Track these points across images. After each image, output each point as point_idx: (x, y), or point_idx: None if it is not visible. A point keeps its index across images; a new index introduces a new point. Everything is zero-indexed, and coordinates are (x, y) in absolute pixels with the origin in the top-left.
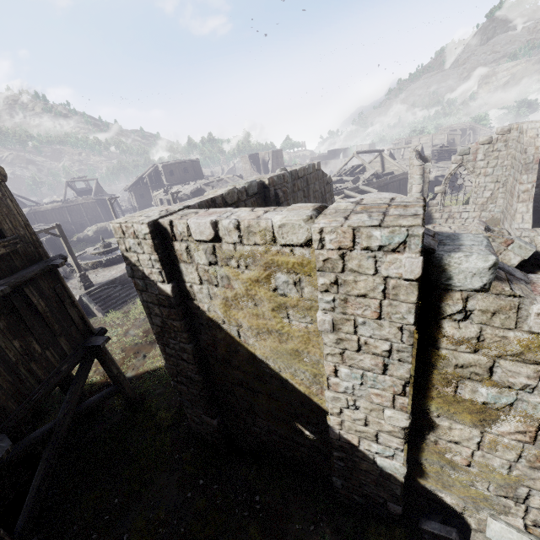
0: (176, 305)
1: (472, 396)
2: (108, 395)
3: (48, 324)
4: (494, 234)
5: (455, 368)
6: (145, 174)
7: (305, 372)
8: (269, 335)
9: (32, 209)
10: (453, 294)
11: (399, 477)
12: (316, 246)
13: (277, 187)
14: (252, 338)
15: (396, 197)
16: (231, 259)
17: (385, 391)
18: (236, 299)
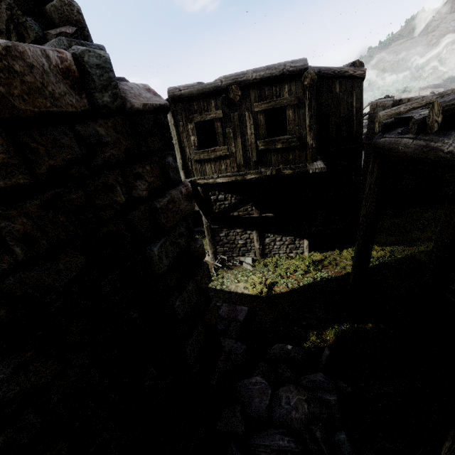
0: None
1: None
2: None
3: None
4: None
5: None
6: None
7: None
8: None
9: None
10: None
11: None
12: None
13: None
14: None
15: None
16: None
17: None
18: None
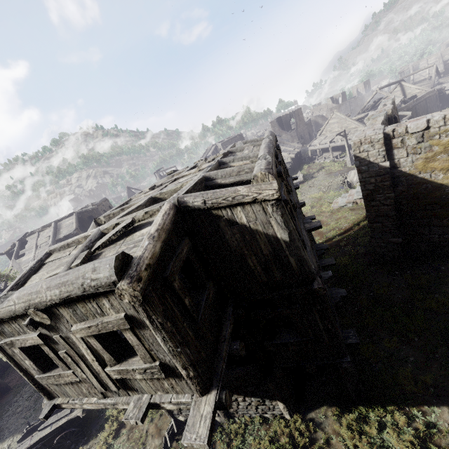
0: (389, 172)
1: None
2: None
3: None
4: None
5: None
6: (209, 153)
7: None
8: None
9: None
10: None
11: None
12: None
13: (393, 114)
14: (441, 175)
15: None
16: (435, 135)
17: None
18: (435, 156)
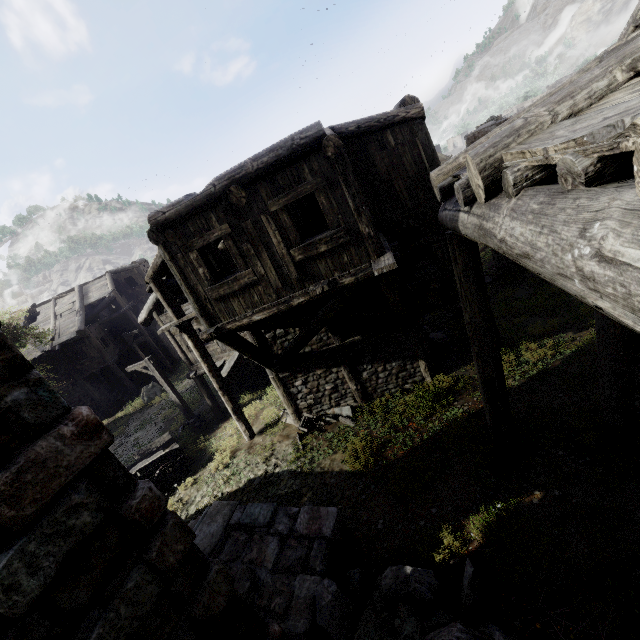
0: None
1: None
2: None
3: None
4: None
5: None
6: None
7: None
8: None
9: None
10: None
11: None
12: None
13: None
14: None
15: None
16: None
17: None
18: None
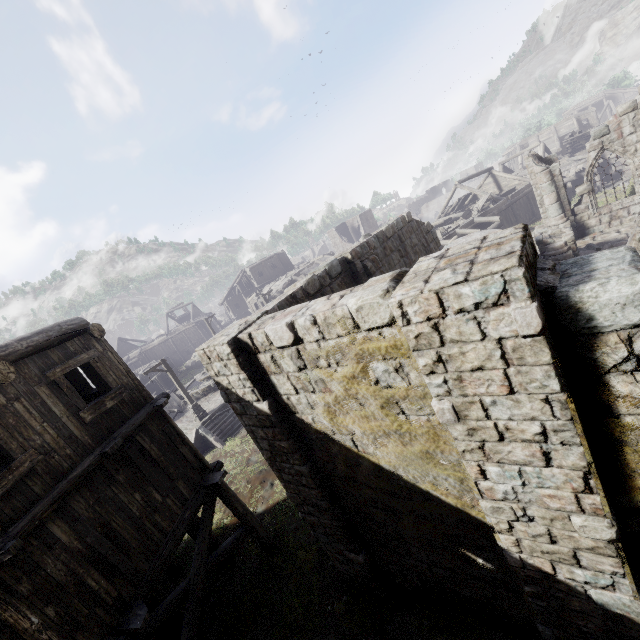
0: (278, 423)
1: None
2: (238, 539)
3: (164, 469)
4: None
5: None
6: (235, 283)
7: (446, 478)
8: (388, 438)
9: (142, 349)
10: (605, 337)
11: (637, 619)
12: (401, 323)
13: (363, 258)
14: (371, 446)
15: (488, 234)
16: (319, 359)
17: (559, 489)
18: (338, 402)
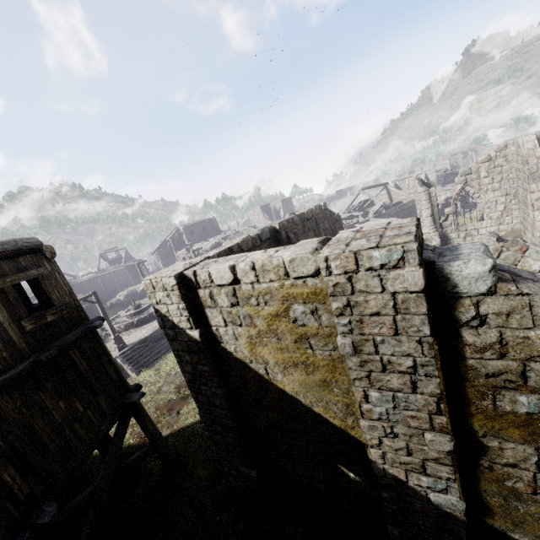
0: (205, 350)
1: (514, 408)
2: (145, 454)
3: (89, 383)
4: (506, 243)
5: (486, 378)
6: (168, 237)
7: (336, 403)
8: (296, 368)
9: (70, 282)
10: (463, 301)
11: (460, 516)
12: (324, 274)
13: (287, 230)
14: (280, 374)
15: (392, 221)
16: (251, 298)
17: (419, 411)
18: (260, 335)
